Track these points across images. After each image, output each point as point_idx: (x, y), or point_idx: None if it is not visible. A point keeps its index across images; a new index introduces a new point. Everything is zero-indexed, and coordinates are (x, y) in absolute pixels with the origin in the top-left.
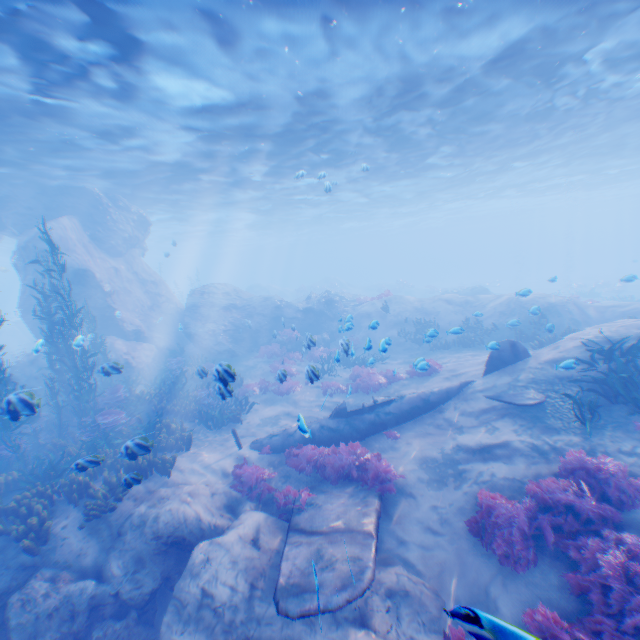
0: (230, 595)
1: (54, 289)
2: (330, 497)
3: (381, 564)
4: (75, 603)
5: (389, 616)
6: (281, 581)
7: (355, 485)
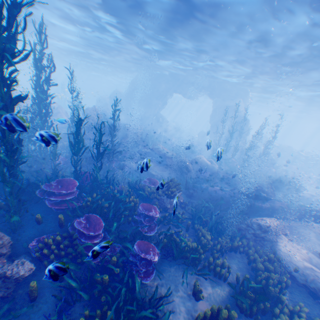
0: None
1: (260, 127)
2: None
3: None
4: None
5: None
6: None
7: None
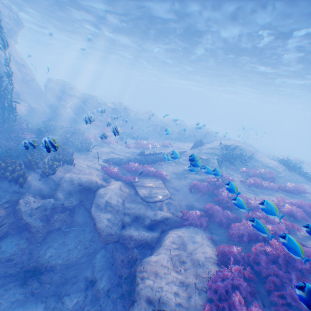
0: (117, 203)
1: None
2: (144, 179)
3: None
4: (46, 206)
5: (167, 208)
6: (143, 195)
7: (151, 177)
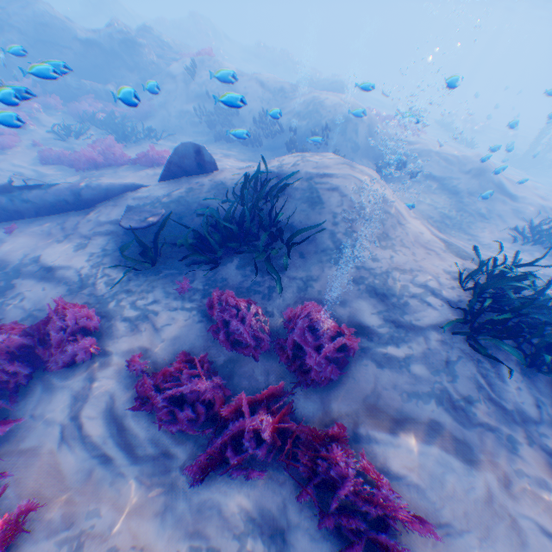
0: None
1: None
2: None
3: None
4: None
5: None
6: None
7: None
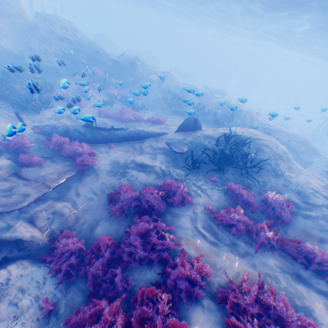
0: None
1: None
2: (53, 165)
3: (62, 200)
4: None
5: (47, 220)
6: None
7: (72, 163)
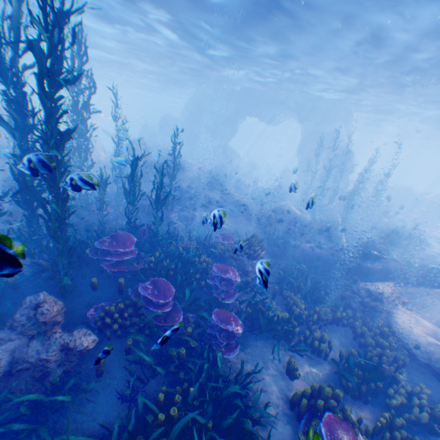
0: None
1: (368, 162)
2: None
3: None
4: None
5: None
6: None
7: None
